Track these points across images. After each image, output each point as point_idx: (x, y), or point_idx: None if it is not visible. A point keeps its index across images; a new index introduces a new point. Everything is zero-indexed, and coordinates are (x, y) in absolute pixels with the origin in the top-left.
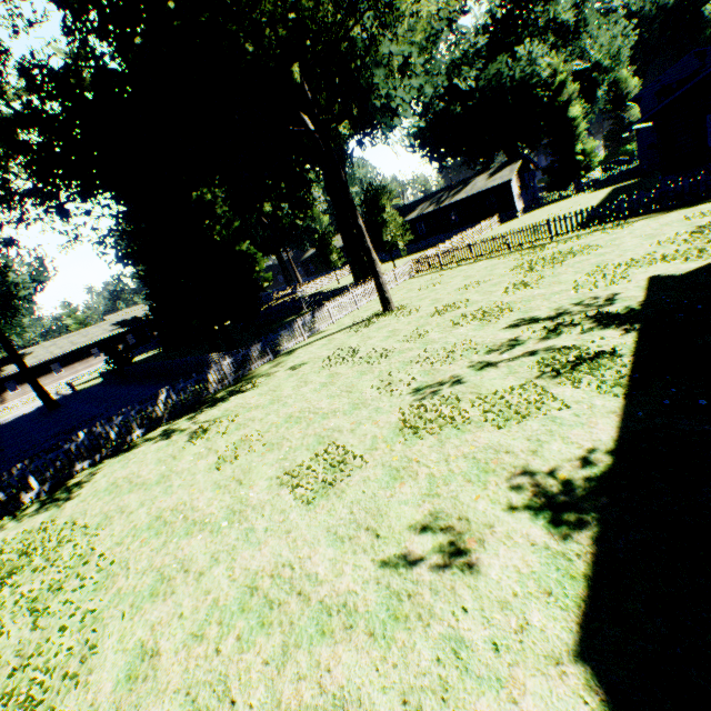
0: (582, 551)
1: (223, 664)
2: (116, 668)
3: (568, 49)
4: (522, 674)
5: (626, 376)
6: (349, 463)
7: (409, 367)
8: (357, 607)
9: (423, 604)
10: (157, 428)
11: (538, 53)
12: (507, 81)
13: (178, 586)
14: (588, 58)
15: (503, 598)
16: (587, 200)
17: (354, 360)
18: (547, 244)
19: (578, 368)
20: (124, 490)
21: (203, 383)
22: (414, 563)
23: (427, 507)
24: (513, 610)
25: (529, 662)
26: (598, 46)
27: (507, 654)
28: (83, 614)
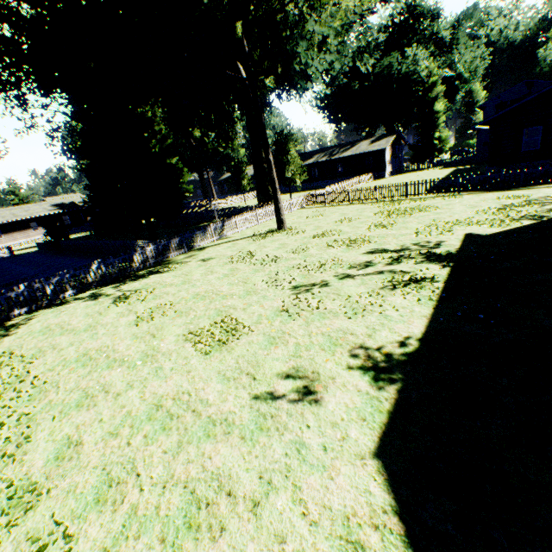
0: (389, 397)
1: (133, 452)
2: (46, 451)
3: (442, 59)
4: (339, 464)
5: (437, 294)
6: (239, 331)
7: (292, 271)
8: (234, 421)
9: (281, 422)
10: (86, 291)
11: (420, 57)
12: (395, 73)
13: (99, 401)
14: (455, 69)
15: (334, 421)
16: (436, 174)
17: (251, 261)
18: (403, 200)
19: (408, 286)
20: (57, 333)
21: (129, 262)
22: (278, 397)
23: (292, 363)
24: (340, 428)
25: (344, 457)
26: (463, 61)
27: (331, 453)
28: (19, 416)
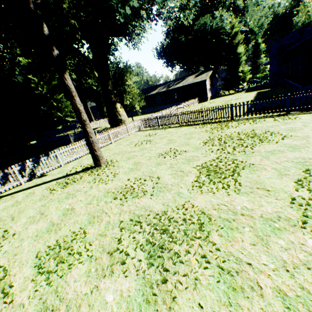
0: None
1: None
2: None
3: (238, 19)
4: None
5: None
6: None
7: None
8: None
9: None
10: None
11: (225, 17)
12: (208, 27)
13: None
14: (247, 26)
15: None
16: (245, 96)
17: None
18: (230, 122)
19: None
20: None
21: None
22: None
23: None
24: None
25: None
26: (253, 19)
27: None
28: None
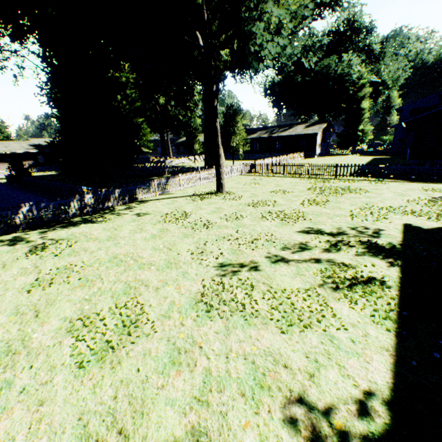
0: None
1: None
2: None
3: (371, 67)
4: None
5: (395, 309)
6: (139, 327)
7: (221, 241)
8: None
9: None
10: (12, 232)
11: (354, 62)
12: (332, 72)
13: None
14: (380, 76)
15: None
16: (358, 160)
17: (184, 223)
18: (332, 179)
19: (354, 288)
20: None
21: (65, 207)
22: None
23: (192, 419)
24: None
25: None
26: (388, 70)
27: None
28: None
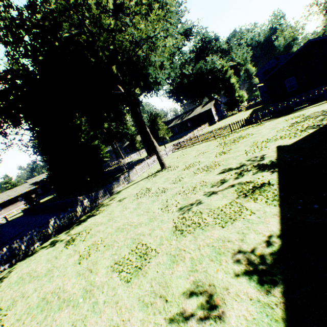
0: (278, 301)
1: None
2: None
3: (226, 58)
4: None
5: (277, 194)
6: (149, 254)
7: (175, 196)
8: None
9: None
10: (48, 240)
11: (215, 59)
12: (204, 70)
13: None
14: (235, 61)
15: None
16: (243, 114)
17: (149, 194)
18: (230, 134)
19: (254, 192)
20: (26, 281)
21: (74, 213)
22: (188, 319)
23: (191, 279)
24: None
25: None
26: (238, 56)
27: None
28: None
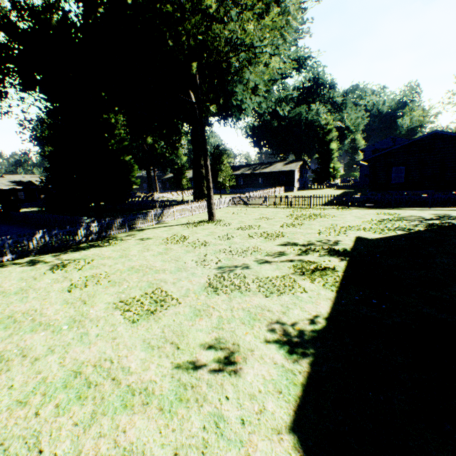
0: (302, 370)
1: (39, 424)
2: None
3: (336, 115)
4: (256, 439)
5: (338, 281)
6: (168, 302)
7: (218, 254)
8: (154, 391)
9: (201, 393)
10: (25, 257)
11: (321, 111)
12: (303, 119)
13: (14, 365)
14: (344, 122)
15: (253, 392)
16: (331, 192)
17: (184, 243)
18: (308, 208)
19: (314, 273)
20: None
21: (73, 234)
22: (200, 367)
23: (214, 334)
24: (257, 400)
25: (262, 432)
26: (350, 118)
27: (249, 426)
28: None
